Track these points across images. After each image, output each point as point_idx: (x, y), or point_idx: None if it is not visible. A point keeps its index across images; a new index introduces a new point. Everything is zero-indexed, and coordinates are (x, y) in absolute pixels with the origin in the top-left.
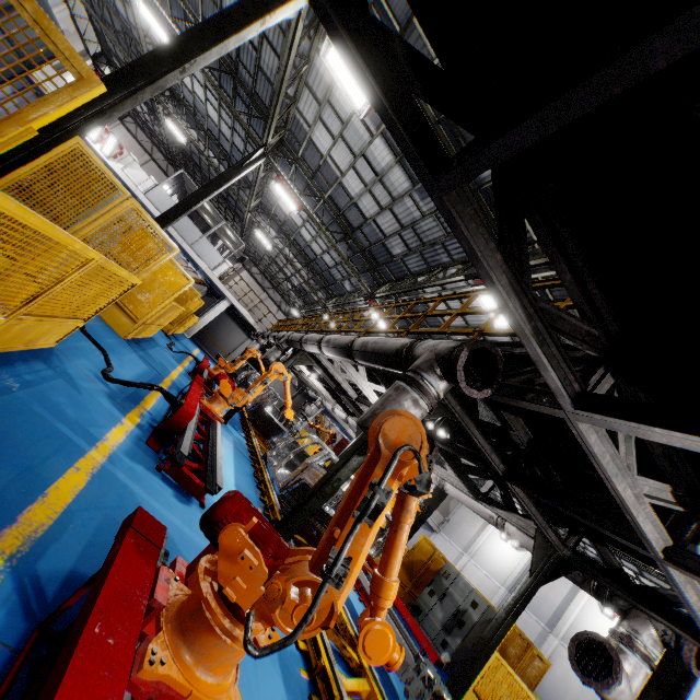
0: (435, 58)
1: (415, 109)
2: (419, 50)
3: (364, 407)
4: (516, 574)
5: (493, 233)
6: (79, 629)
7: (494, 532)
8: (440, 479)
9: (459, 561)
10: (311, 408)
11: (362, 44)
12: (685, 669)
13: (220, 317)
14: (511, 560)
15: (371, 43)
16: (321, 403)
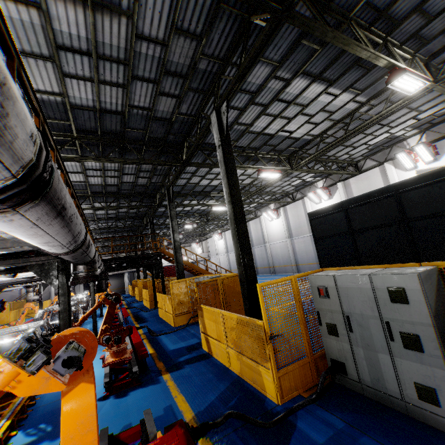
0: None
1: None
2: None
3: None
4: (225, 246)
5: None
6: None
7: (217, 240)
8: None
9: (217, 259)
10: None
11: None
12: (153, 260)
13: None
14: (223, 244)
15: None
16: None
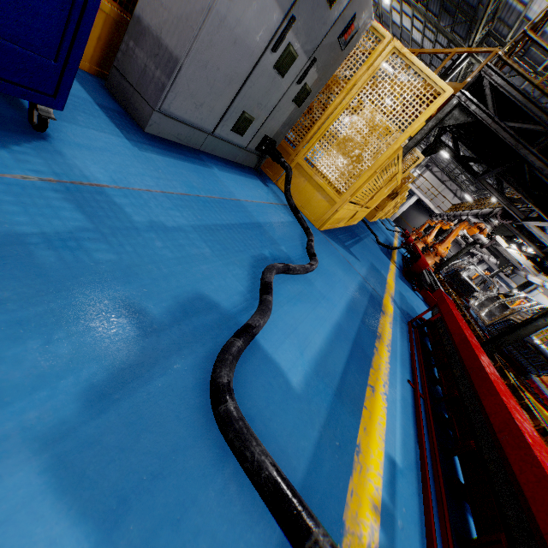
0: (545, 60)
1: (470, 167)
2: (536, 56)
3: (500, 248)
4: None
5: (491, 185)
6: (414, 246)
7: None
8: (541, 282)
9: None
10: (472, 260)
11: (459, 160)
12: None
13: (410, 207)
14: None
15: (461, 159)
16: (480, 256)
